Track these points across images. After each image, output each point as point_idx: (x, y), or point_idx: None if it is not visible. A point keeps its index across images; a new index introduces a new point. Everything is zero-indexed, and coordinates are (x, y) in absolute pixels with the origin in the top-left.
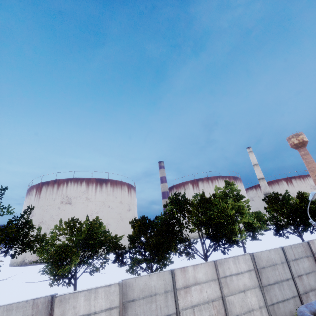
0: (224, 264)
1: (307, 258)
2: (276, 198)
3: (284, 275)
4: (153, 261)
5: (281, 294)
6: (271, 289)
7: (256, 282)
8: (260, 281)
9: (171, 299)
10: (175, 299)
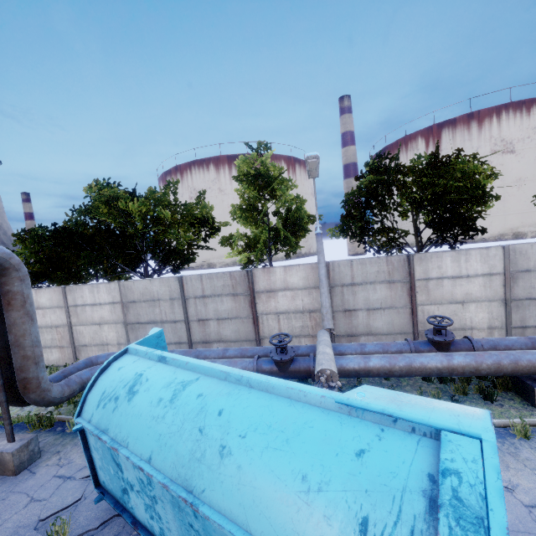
0: (76, 292)
1: (232, 298)
2: (378, 169)
3: (170, 315)
4: (58, 280)
5: None
6: (141, 329)
7: (120, 317)
8: (126, 317)
9: None
10: None
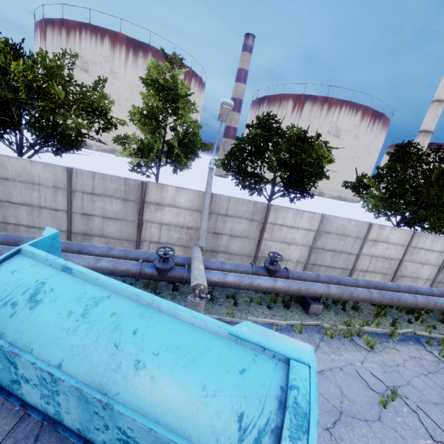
0: None
1: (122, 202)
2: (265, 125)
3: (50, 202)
4: None
5: (30, 219)
6: (12, 208)
7: None
8: None
9: None
10: None
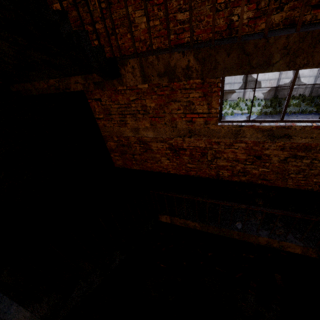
0: None
1: None
2: None
3: None
4: None
5: None
6: None
7: (314, 74)
8: (319, 73)
9: (243, 76)
10: (246, 76)
